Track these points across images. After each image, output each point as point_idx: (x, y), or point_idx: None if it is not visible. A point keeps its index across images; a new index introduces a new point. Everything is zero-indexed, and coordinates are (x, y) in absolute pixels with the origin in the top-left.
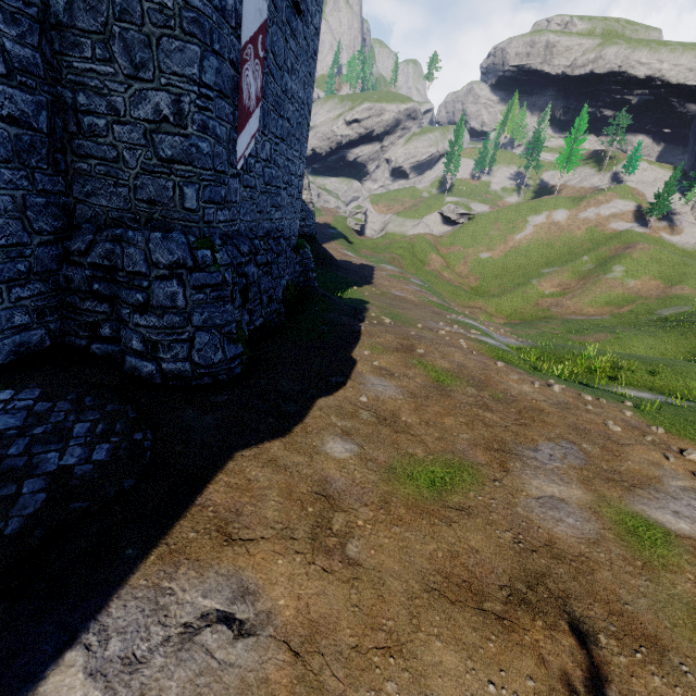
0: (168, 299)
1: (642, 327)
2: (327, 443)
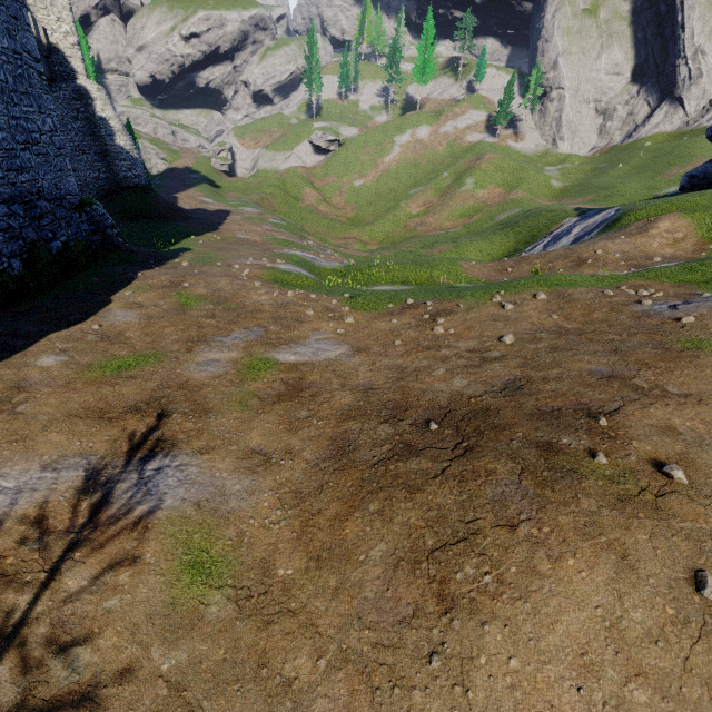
0: None
1: (481, 234)
2: (41, 359)
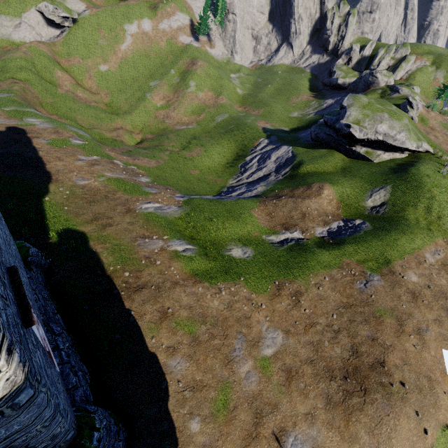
0: None
1: (212, 134)
2: (191, 427)
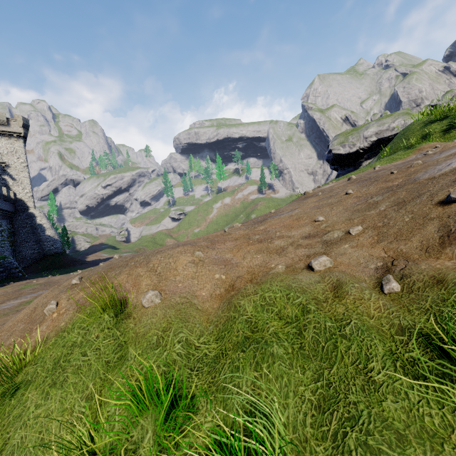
0: None
1: None
2: None
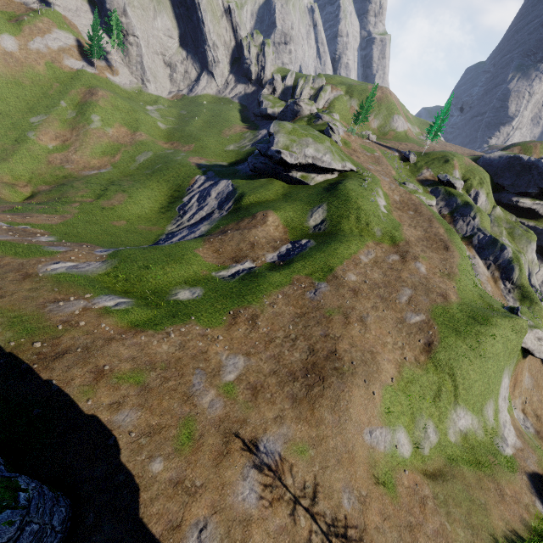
0: (29, 538)
1: (136, 177)
2: (152, 469)
